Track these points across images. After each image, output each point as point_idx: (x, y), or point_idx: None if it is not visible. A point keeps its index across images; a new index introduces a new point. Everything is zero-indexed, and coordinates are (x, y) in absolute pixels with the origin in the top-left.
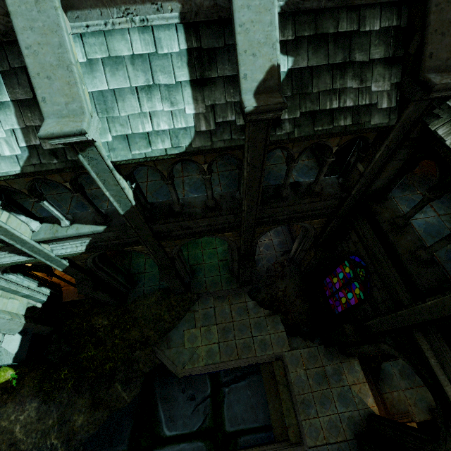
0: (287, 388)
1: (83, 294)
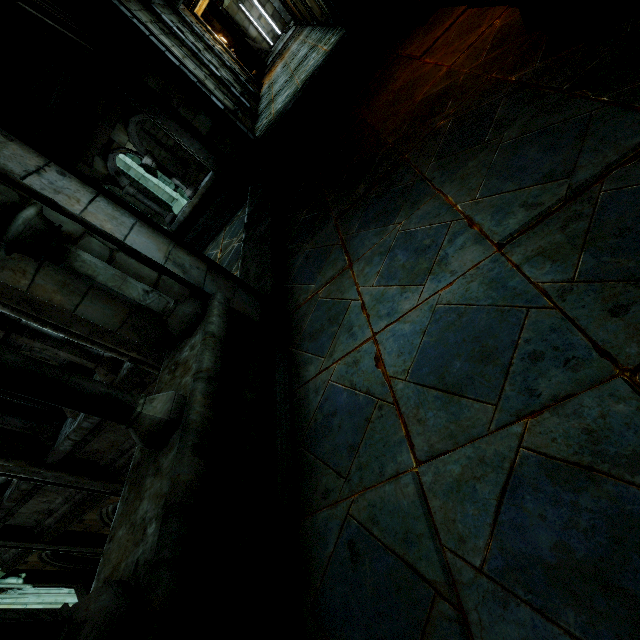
0: None
1: None
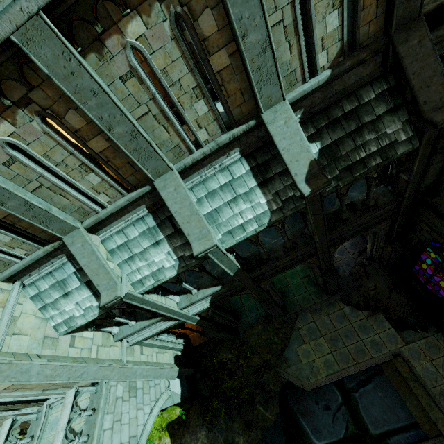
0: (418, 383)
1: (205, 336)
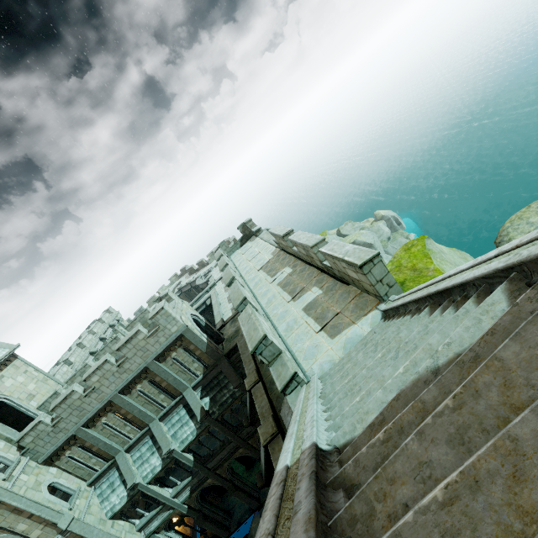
0: None
1: (207, 537)
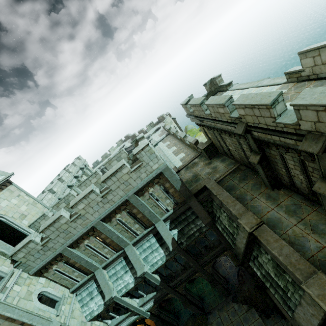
0: None
1: None
